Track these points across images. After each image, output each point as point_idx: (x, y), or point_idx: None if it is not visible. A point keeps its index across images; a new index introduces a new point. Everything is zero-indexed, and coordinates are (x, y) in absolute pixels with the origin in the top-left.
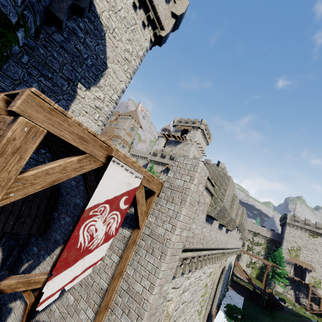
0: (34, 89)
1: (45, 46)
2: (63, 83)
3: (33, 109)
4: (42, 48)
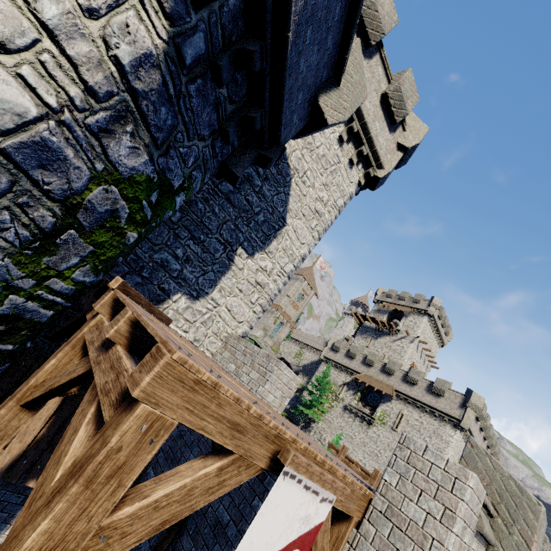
0: (179, 355)
1: (206, 199)
2: (217, 247)
3: (166, 387)
4: (202, 201)
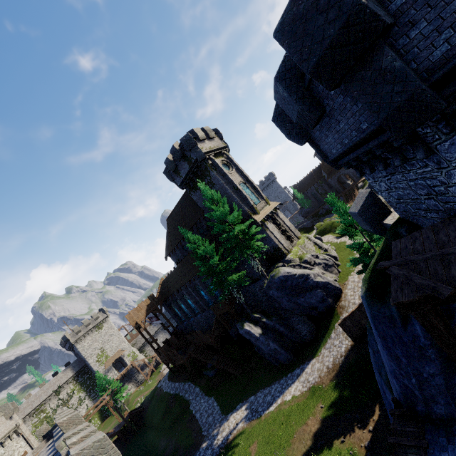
0: None
1: None
2: None
3: None
4: None
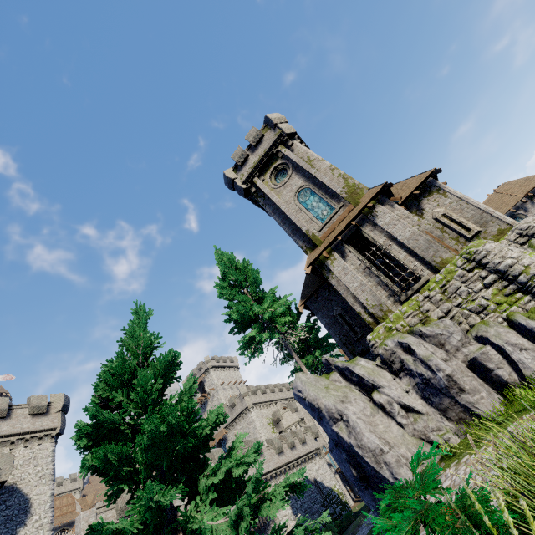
0: None
1: None
2: None
3: None
4: None
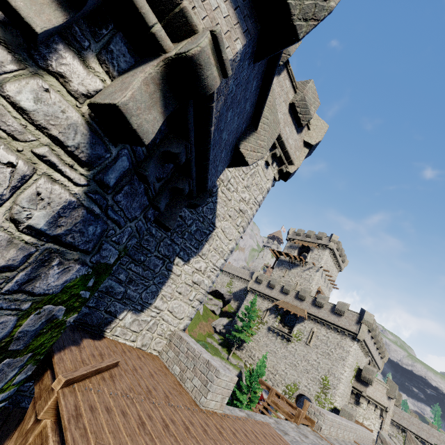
0: None
1: None
2: (156, 263)
3: None
4: None
